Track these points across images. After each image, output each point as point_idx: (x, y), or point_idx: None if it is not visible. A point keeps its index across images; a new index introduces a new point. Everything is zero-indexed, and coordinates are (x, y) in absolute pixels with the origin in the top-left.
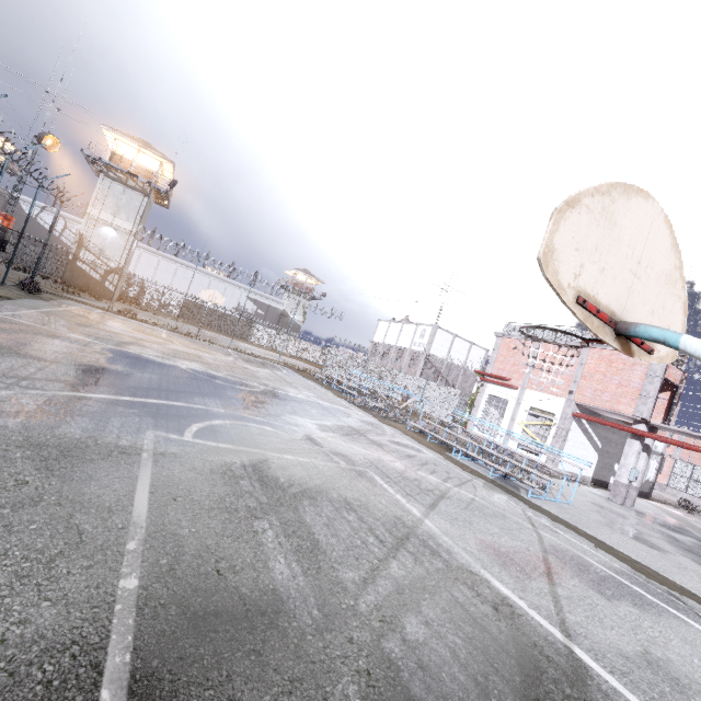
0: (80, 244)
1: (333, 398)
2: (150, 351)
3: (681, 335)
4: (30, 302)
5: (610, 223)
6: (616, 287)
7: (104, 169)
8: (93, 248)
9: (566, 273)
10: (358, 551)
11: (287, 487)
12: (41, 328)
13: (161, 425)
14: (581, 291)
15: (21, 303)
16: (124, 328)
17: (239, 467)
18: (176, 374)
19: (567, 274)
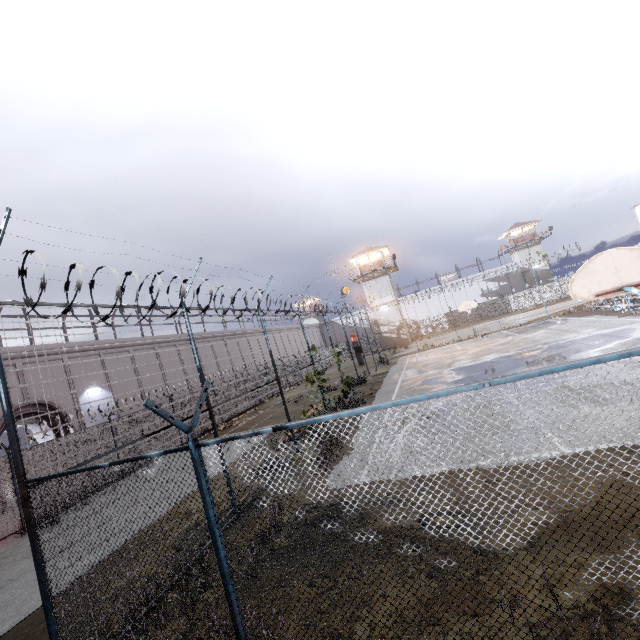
0: (377, 325)
1: (616, 321)
2: (464, 361)
3: (631, 290)
4: (395, 368)
5: (591, 273)
6: (610, 282)
7: (361, 279)
8: (383, 322)
9: (584, 295)
10: (630, 396)
11: (583, 388)
12: (418, 376)
13: (506, 388)
14: (595, 294)
15: (395, 371)
16: (438, 356)
17: (553, 389)
18: (489, 365)
19: (585, 295)
